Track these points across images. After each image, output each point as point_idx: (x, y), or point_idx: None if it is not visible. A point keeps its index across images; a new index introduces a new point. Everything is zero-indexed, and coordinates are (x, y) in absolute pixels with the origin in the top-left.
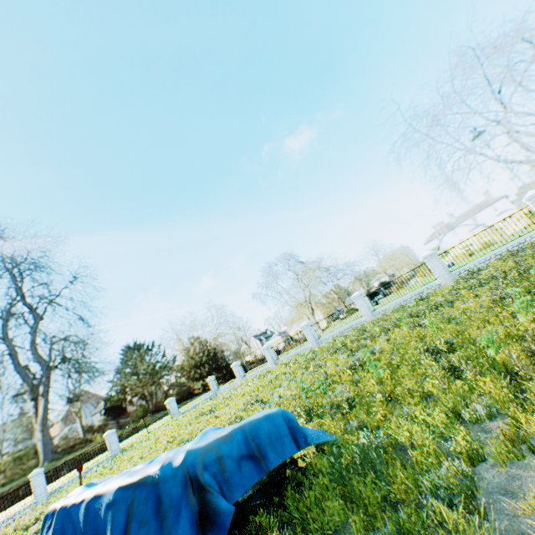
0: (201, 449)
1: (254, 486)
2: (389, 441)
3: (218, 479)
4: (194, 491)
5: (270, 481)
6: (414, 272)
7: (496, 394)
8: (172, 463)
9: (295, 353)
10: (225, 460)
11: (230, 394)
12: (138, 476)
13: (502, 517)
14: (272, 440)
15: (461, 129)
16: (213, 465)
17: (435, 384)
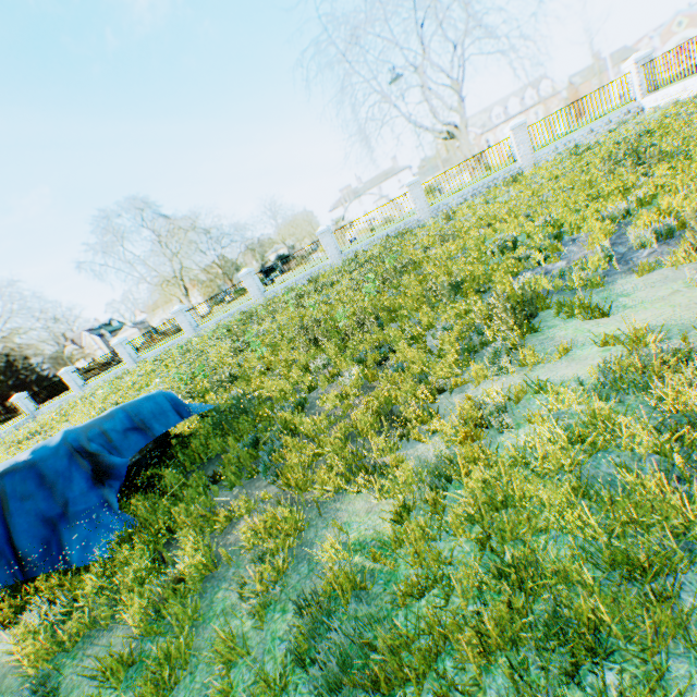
0: (83, 428)
1: (142, 453)
2: (261, 396)
3: (107, 447)
4: (85, 458)
5: (157, 449)
6: (308, 249)
7: (332, 351)
8: (49, 446)
9: (166, 347)
10: (110, 433)
11: (67, 409)
12: (0, 469)
13: (314, 410)
14: (157, 415)
15: (376, 71)
16: (99, 438)
17: (301, 353)
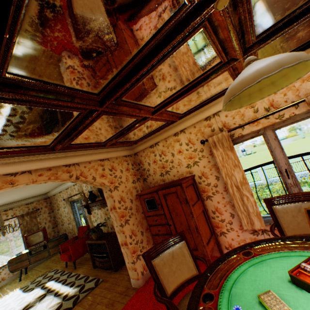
0: None
1: None
2: None
3: None
4: None
5: None
6: None
7: None
8: None
9: None
10: None
11: None
12: None
13: None
14: None
15: None
16: None
17: None
